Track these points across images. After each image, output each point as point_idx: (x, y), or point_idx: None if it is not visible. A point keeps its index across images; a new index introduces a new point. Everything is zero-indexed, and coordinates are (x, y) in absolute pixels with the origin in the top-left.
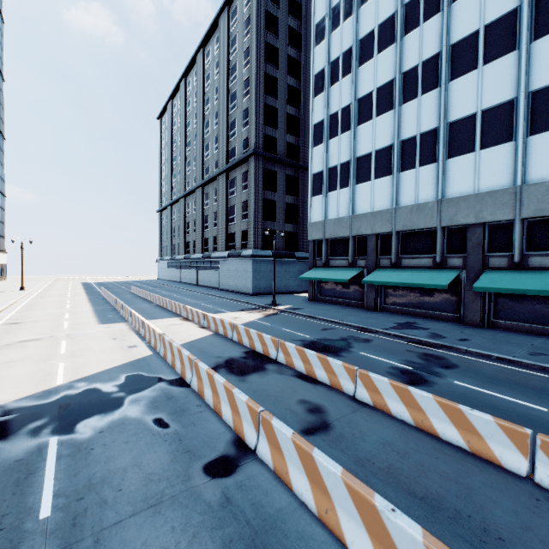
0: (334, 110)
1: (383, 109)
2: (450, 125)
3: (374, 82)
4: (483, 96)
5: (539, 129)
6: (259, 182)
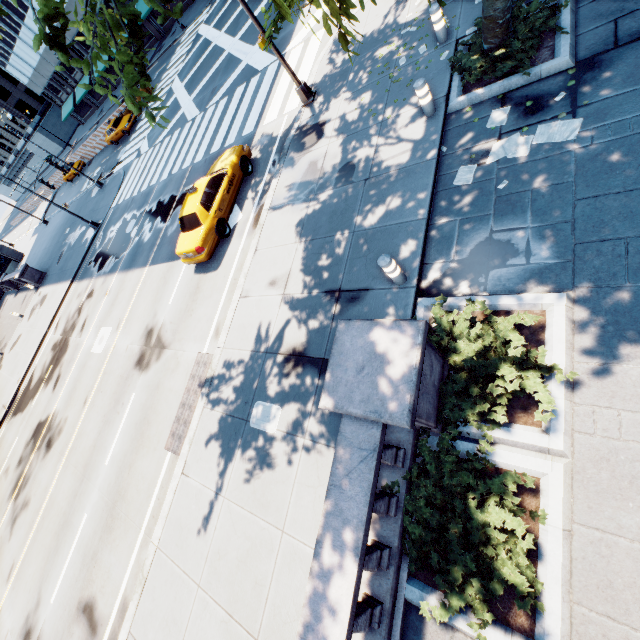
0: None
1: None
2: (3, 4)
3: None
4: None
5: None
6: None
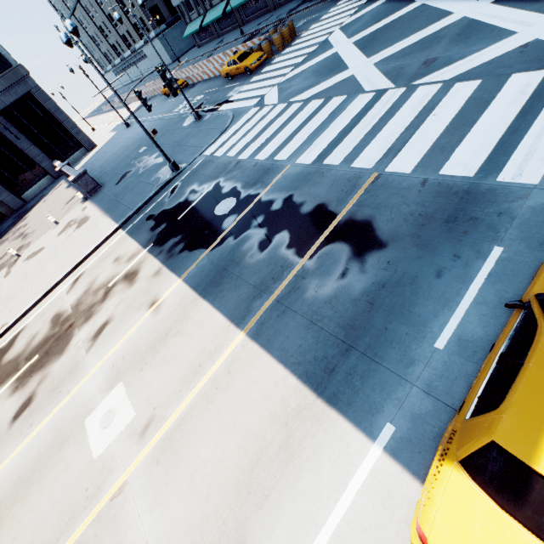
0: None
1: None
2: None
3: None
4: None
5: None
6: None
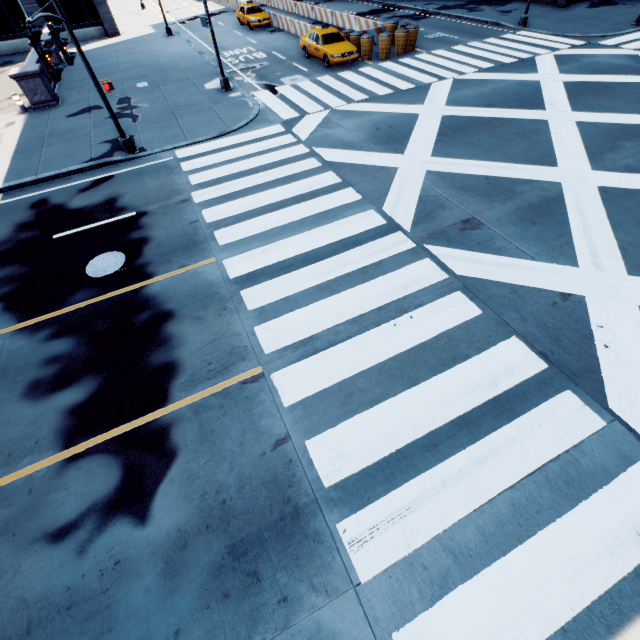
0: None
1: None
2: None
3: None
4: None
5: None
6: None
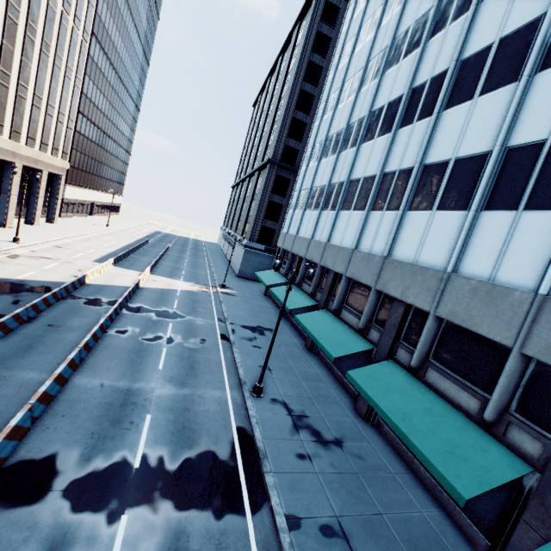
0: (318, 141)
1: (334, 152)
2: (350, 182)
3: (338, 126)
4: (368, 165)
5: (377, 207)
6: (269, 186)
